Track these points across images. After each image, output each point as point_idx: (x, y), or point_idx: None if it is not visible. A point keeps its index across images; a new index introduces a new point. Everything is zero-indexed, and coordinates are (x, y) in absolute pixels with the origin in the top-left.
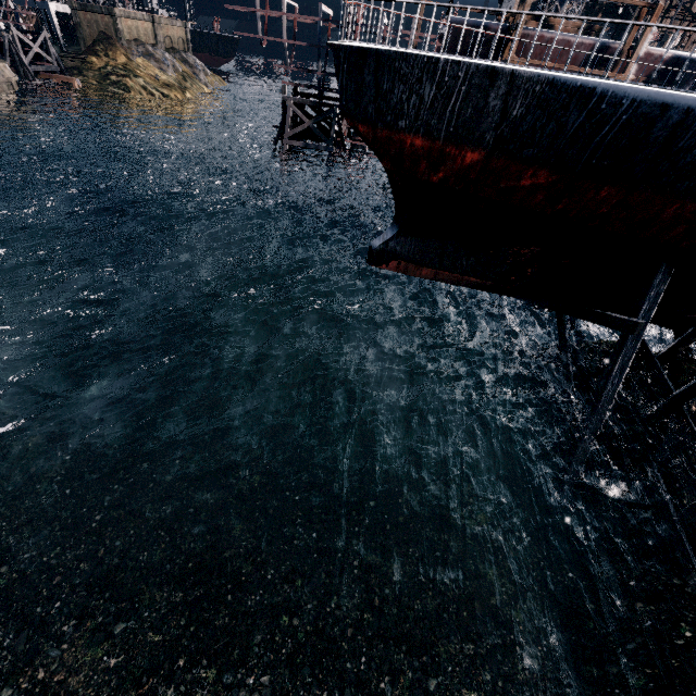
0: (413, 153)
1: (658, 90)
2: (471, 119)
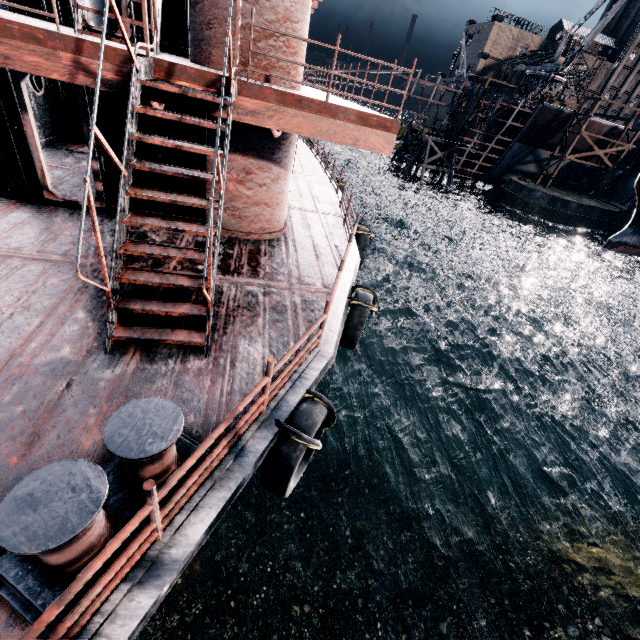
0: None
1: None
2: None
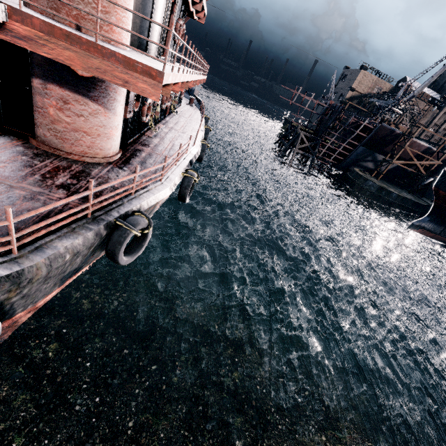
0: None
1: None
2: None
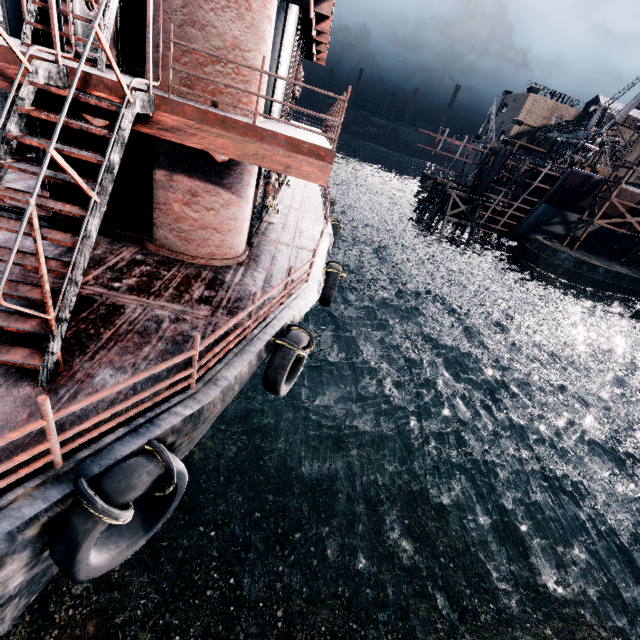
0: None
1: None
2: None
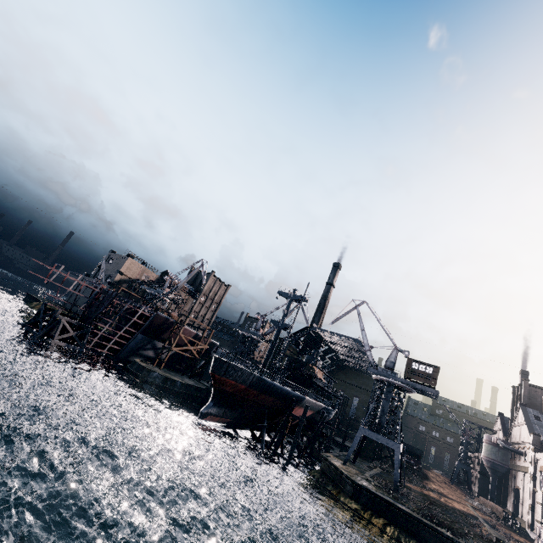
0: (229, 384)
1: (272, 381)
2: (246, 380)
